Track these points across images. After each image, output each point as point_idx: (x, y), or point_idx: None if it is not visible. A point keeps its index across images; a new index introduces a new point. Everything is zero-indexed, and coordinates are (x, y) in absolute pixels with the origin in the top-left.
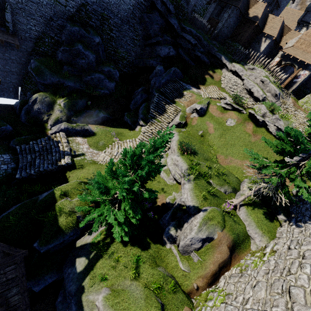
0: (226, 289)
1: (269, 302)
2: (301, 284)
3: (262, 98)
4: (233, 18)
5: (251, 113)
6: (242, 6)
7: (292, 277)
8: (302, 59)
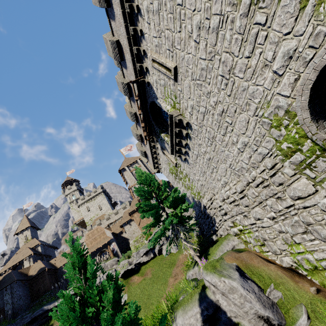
0: (286, 249)
1: (256, 200)
2: (235, 190)
3: (115, 272)
4: (18, 289)
5: (123, 273)
6: (19, 277)
7: (235, 196)
8: (102, 244)
